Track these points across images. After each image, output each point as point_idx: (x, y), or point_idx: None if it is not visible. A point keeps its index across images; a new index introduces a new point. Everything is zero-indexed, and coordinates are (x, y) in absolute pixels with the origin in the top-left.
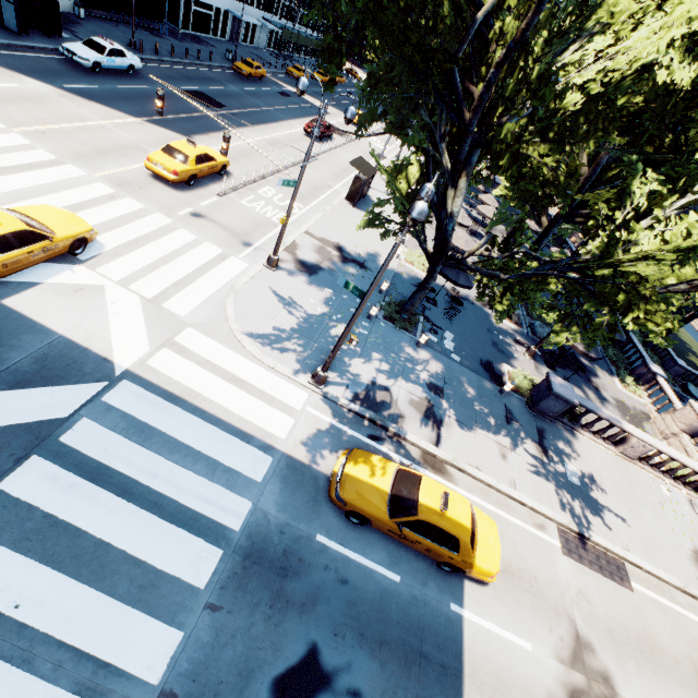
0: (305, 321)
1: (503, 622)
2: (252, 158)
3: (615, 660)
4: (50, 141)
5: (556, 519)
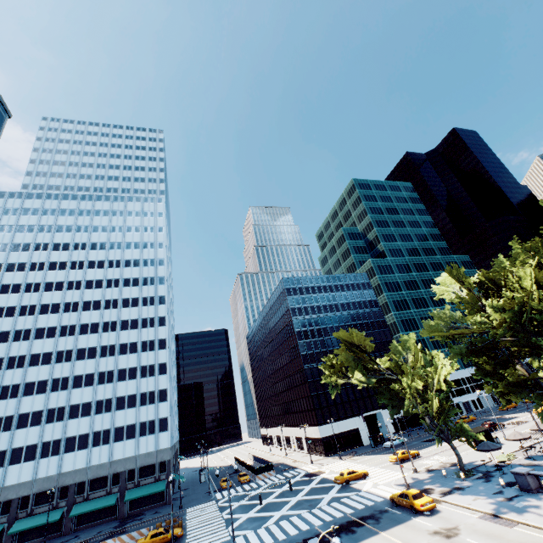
0: (416, 480)
1: (426, 521)
2: (436, 450)
3: (467, 533)
4: (370, 464)
5: (482, 510)
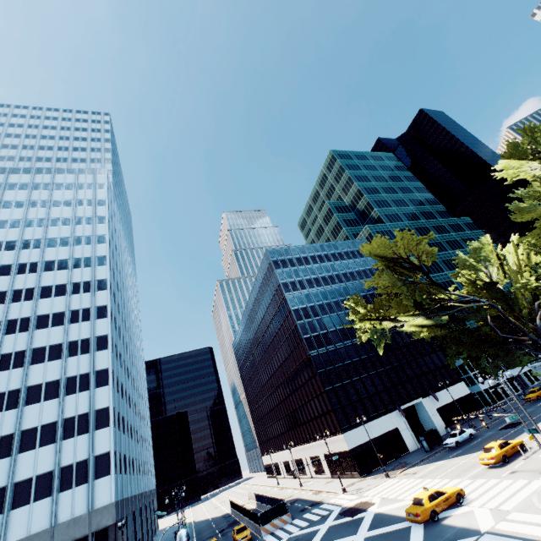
0: None
1: None
2: None
3: None
4: (446, 476)
5: None
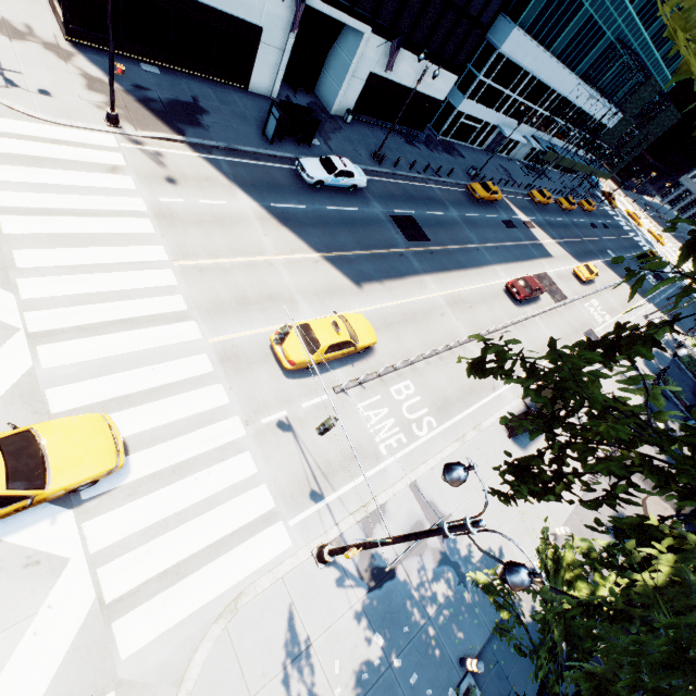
0: None
1: None
2: (415, 326)
3: None
4: (200, 281)
5: None
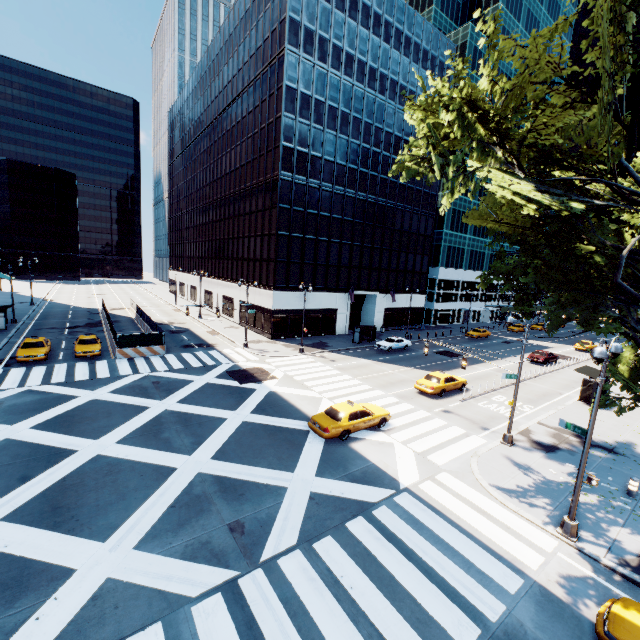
0: (546, 484)
1: None
2: (484, 380)
3: None
4: (369, 381)
5: None
